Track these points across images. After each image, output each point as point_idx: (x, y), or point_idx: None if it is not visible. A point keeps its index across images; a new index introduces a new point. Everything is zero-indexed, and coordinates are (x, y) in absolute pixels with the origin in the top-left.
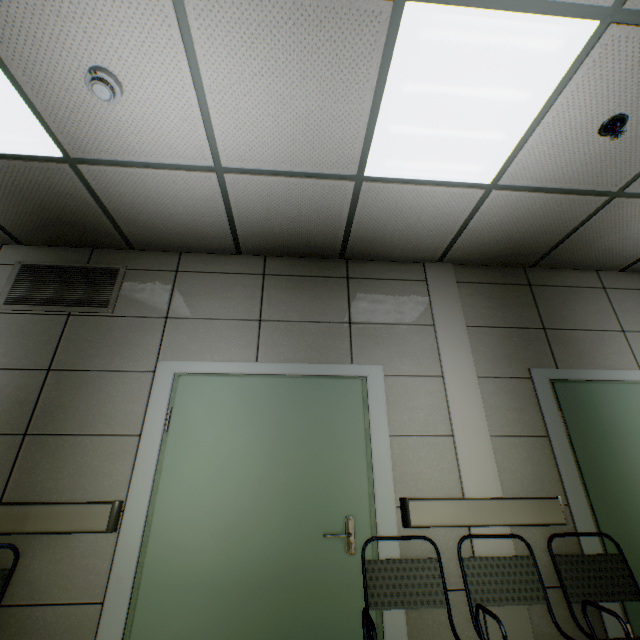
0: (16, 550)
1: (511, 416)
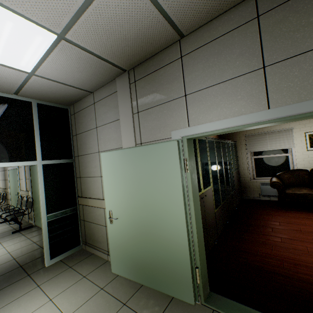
0: (6, 194)
1: (28, 175)
